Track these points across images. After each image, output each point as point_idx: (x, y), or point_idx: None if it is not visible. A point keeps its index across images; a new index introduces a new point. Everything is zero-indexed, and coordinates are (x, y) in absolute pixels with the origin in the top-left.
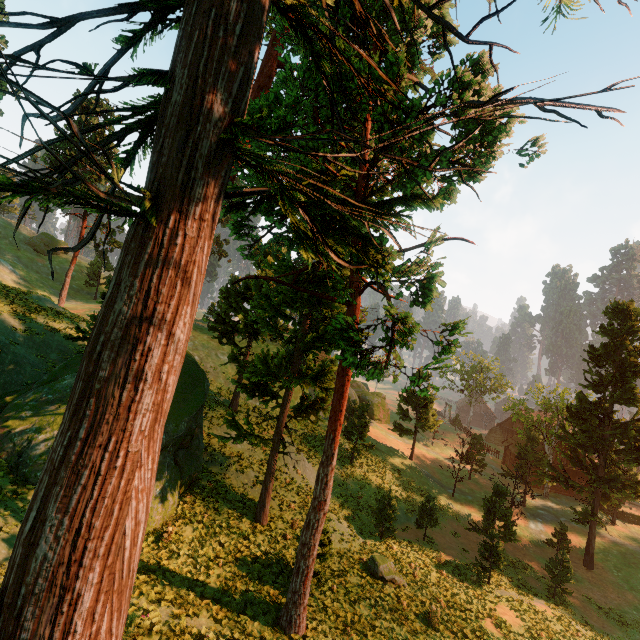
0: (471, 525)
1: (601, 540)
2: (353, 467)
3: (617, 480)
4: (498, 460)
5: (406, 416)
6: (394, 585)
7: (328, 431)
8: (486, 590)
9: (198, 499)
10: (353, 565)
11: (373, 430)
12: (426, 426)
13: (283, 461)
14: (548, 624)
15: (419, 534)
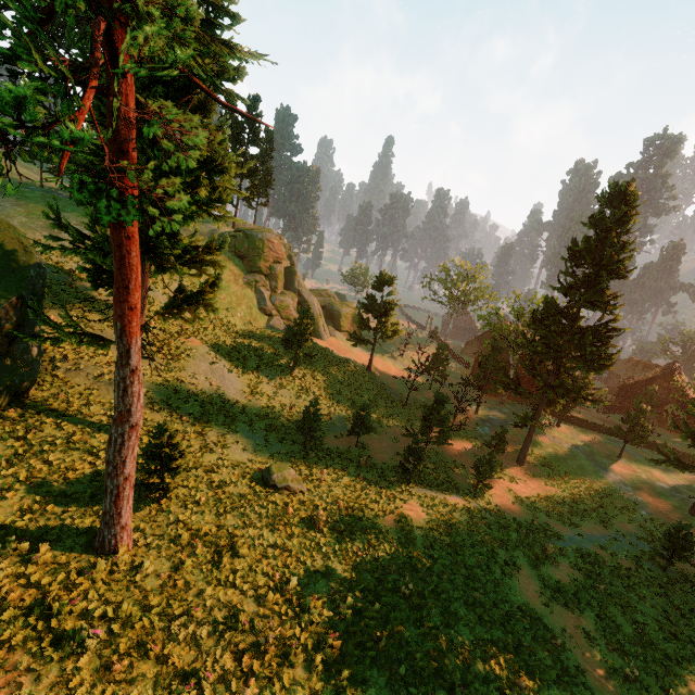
0: (408, 431)
1: (541, 440)
2: (292, 378)
3: (562, 386)
4: (467, 371)
5: (366, 325)
6: (288, 492)
7: (114, 318)
8: (403, 489)
9: (29, 413)
10: (245, 475)
11: (336, 342)
12: (384, 335)
13: (190, 371)
14: (454, 516)
15: (353, 441)
